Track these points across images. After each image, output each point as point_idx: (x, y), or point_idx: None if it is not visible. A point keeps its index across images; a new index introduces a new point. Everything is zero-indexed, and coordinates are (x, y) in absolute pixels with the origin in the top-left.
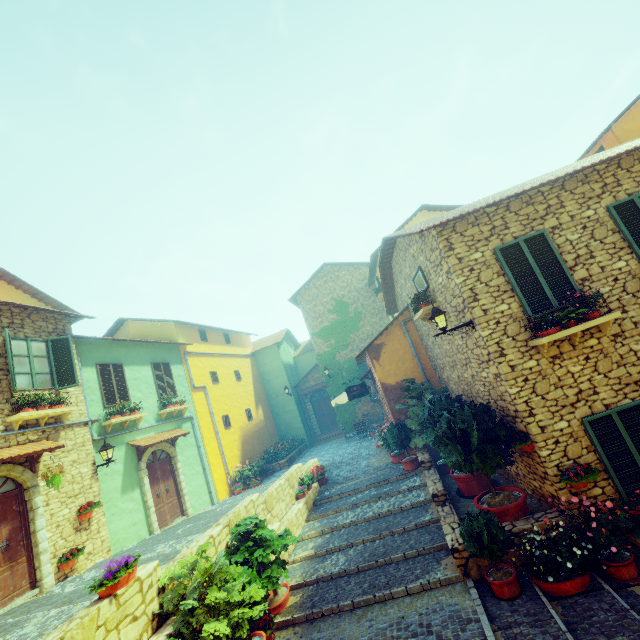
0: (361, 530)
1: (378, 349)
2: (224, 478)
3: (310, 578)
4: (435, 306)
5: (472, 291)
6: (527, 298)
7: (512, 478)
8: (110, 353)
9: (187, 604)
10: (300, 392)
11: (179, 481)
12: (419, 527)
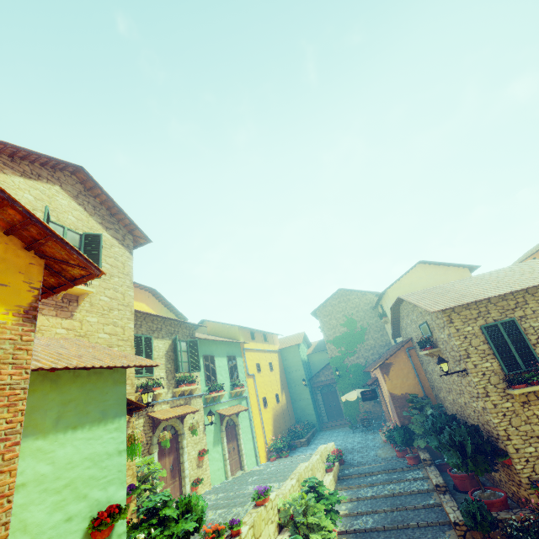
0: (381, 503)
1: (388, 366)
2: (263, 446)
3: (350, 528)
4: (437, 350)
5: (466, 351)
6: (504, 361)
7: (496, 483)
8: (208, 348)
9: (301, 519)
10: (313, 384)
11: (240, 443)
12: (426, 507)
